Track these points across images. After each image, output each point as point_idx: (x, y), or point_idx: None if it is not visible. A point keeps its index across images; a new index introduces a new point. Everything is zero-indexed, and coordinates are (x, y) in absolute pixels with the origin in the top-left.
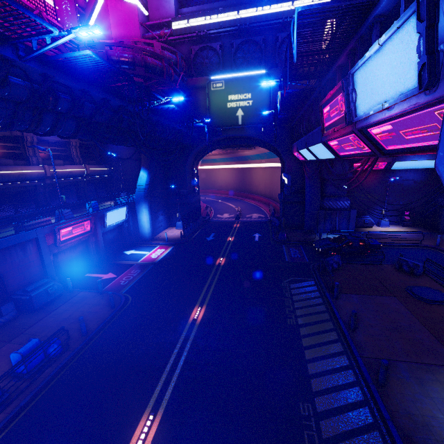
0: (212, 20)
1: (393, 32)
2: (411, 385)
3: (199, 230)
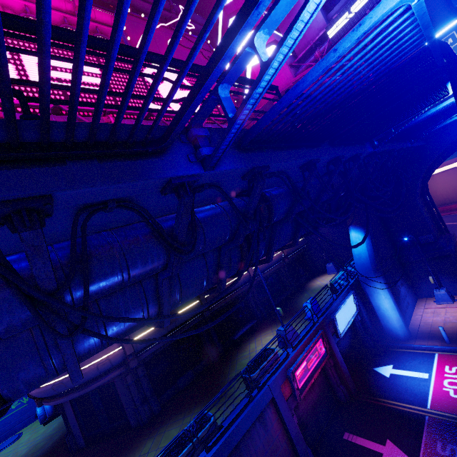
0: None
1: None
2: None
3: None
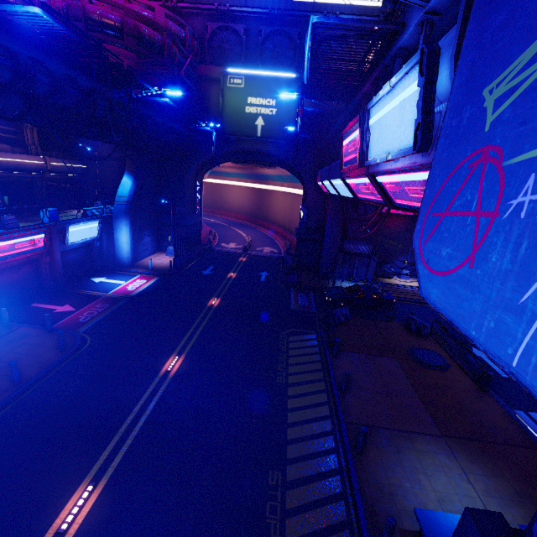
0: None
1: (402, 77)
2: (388, 453)
3: (195, 260)
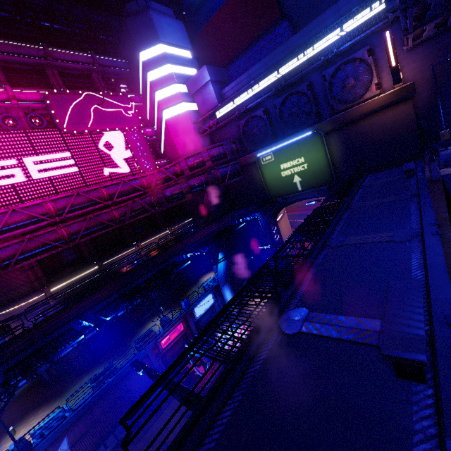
0: (247, 96)
1: None
2: None
3: None
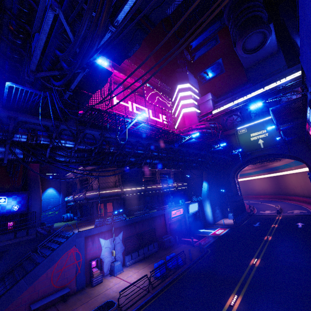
0: (233, 104)
1: (309, 111)
2: None
3: (246, 220)
